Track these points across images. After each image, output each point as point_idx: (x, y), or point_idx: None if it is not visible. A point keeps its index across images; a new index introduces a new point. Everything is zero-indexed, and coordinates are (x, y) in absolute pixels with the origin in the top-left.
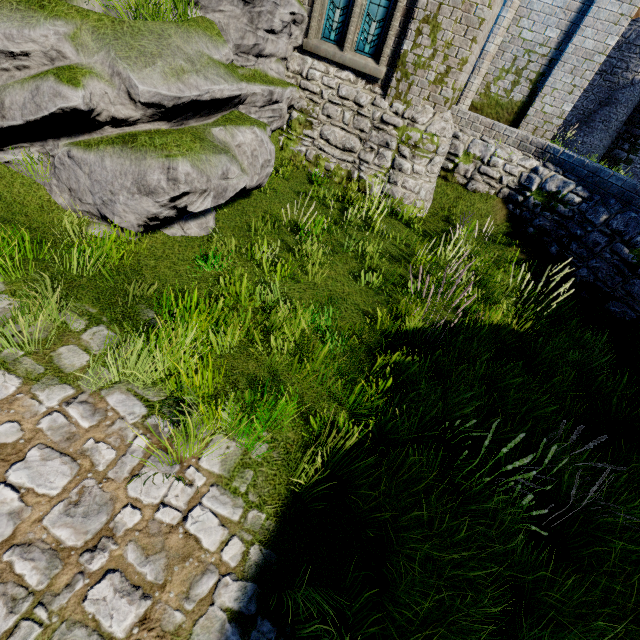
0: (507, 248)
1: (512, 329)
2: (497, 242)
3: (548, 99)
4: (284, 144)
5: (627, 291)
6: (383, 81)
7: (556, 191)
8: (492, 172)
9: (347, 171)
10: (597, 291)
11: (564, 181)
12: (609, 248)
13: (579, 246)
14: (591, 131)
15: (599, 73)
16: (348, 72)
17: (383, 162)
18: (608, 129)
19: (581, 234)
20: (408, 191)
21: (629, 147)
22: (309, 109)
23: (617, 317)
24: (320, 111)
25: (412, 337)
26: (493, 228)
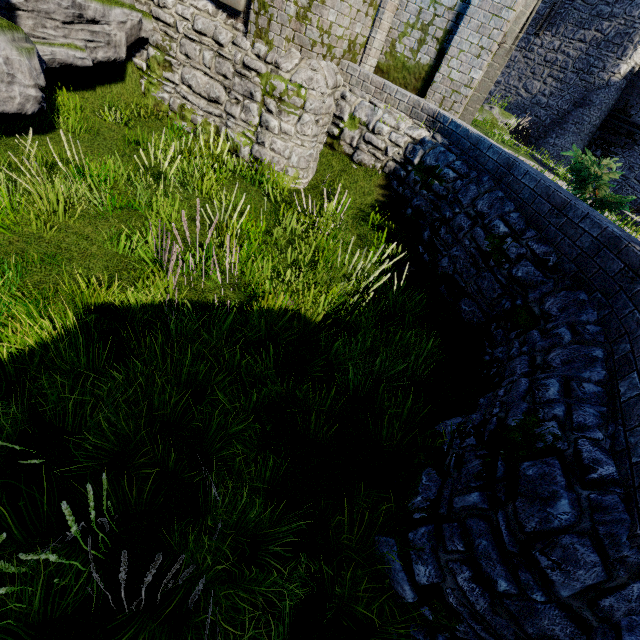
0: (382, 231)
1: (321, 320)
2: (370, 222)
3: (455, 63)
4: (146, 89)
5: (479, 286)
6: (245, 15)
7: (436, 165)
8: (377, 141)
9: (216, 127)
10: (455, 285)
11: (446, 154)
12: (470, 233)
13: (446, 231)
14: (563, 133)
15: (576, 71)
16: (207, 1)
17: (250, 117)
18: (580, 132)
19: (450, 216)
20: (277, 155)
21: (601, 154)
22: (165, 45)
23: (466, 318)
24: (178, 49)
25: (133, 315)
26: (374, 207)
